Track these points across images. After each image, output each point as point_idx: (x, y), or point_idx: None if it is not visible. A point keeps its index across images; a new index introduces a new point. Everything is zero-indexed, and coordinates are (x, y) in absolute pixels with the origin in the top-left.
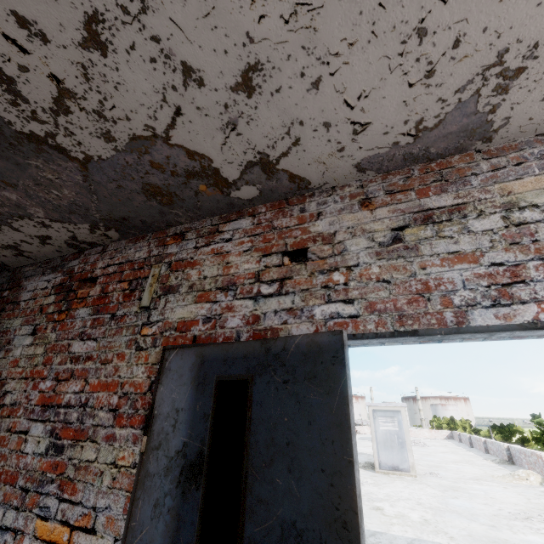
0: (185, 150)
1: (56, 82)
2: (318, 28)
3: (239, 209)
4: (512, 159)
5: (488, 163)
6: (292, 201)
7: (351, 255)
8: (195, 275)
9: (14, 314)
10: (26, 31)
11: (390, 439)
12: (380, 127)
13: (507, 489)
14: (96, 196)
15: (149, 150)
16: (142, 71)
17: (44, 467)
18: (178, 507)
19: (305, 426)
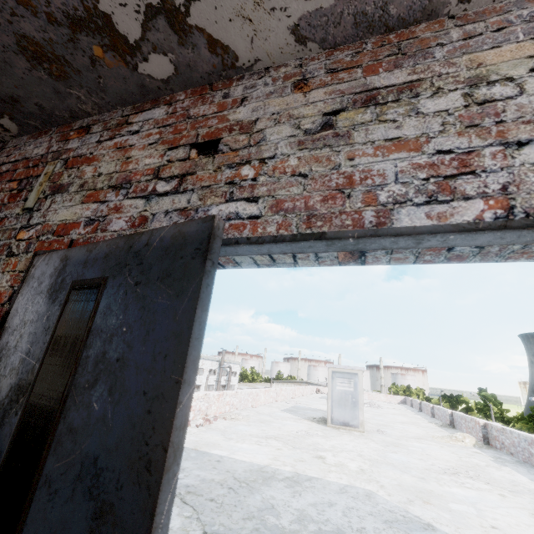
0: None
1: None
2: None
3: (155, 97)
4: (492, 24)
5: (460, 30)
6: (217, 86)
7: (269, 145)
8: (89, 172)
9: None
10: None
11: (345, 398)
12: None
13: (443, 448)
14: None
15: None
16: None
17: None
18: None
19: (142, 337)
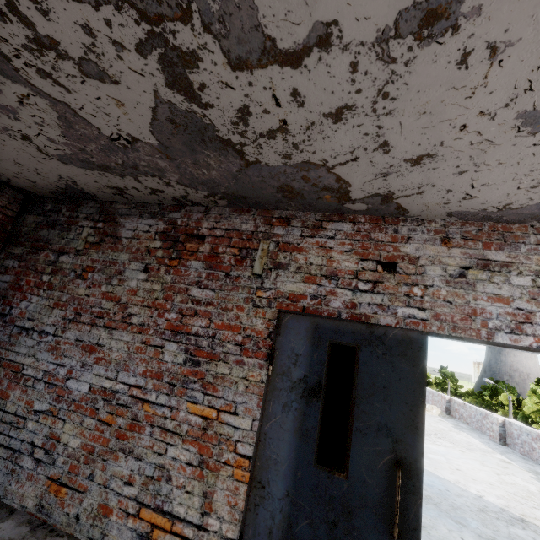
0: (337, 176)
1: (282, 124)
2: (488, 152)
3: (341, 213)
4: None
5: (535, 238)
6: (388, 221)
7: (428, 277)
8: (302, 260)
9: (118, 248)
10: (292, 98)
11: None
12: (482, 200)
13: None
14: (236, 181)
15: (309, 170)
16: (352, 136)
17: (185, 372)
18: (304, 409)
19: (397, 380)
